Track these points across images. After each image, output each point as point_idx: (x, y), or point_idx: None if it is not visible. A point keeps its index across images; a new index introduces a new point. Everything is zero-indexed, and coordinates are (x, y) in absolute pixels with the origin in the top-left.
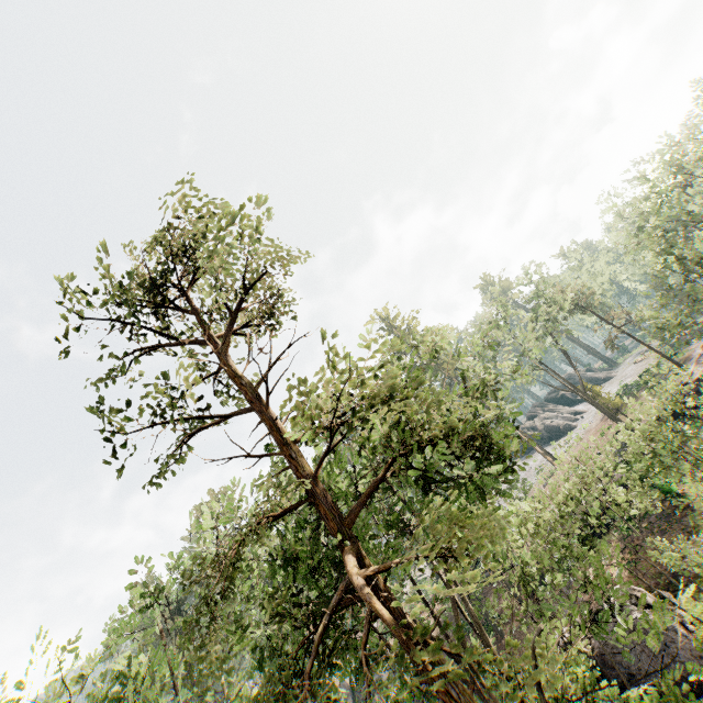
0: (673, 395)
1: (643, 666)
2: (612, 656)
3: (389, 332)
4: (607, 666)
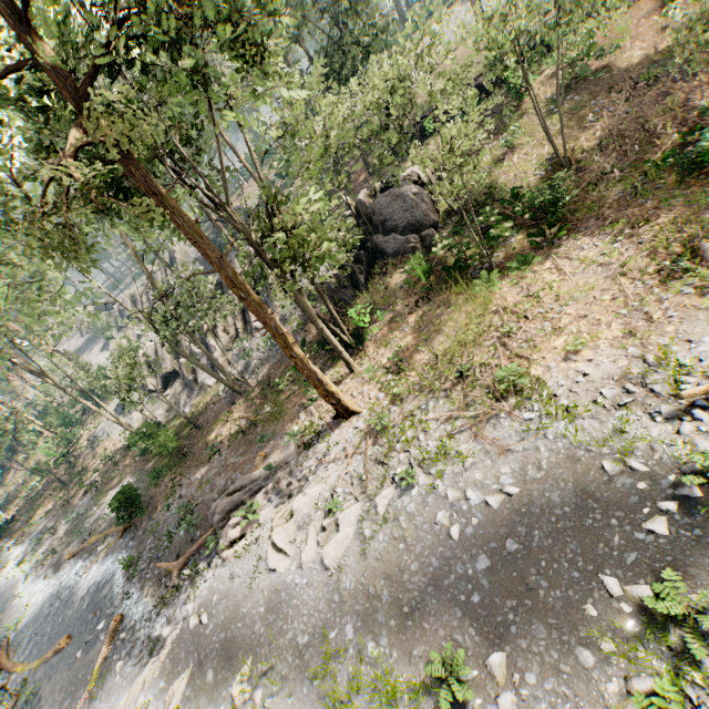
0: None
1: (393, 217)
2: (379, 210)
3: None
4: (375, 215)
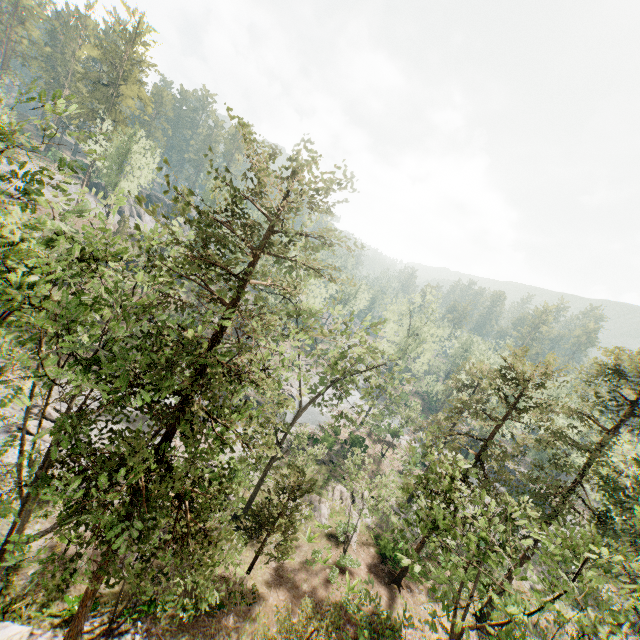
0: None
1: None
2: None
3: (125, 40)
4: None
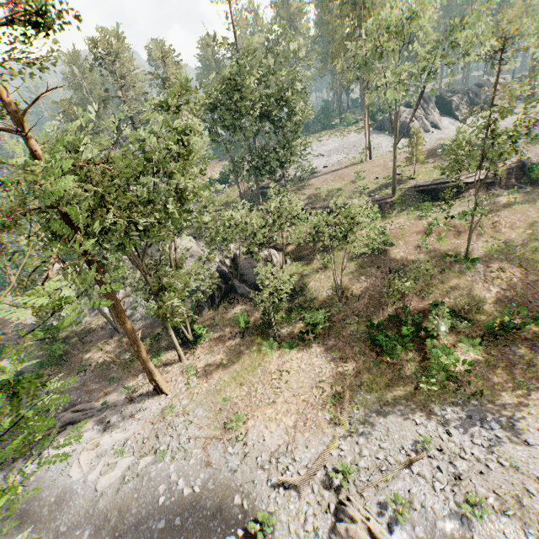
0: (351, 217)
1: (248, 275)
2: (243, 267)
3: None
4: (240, 268)
